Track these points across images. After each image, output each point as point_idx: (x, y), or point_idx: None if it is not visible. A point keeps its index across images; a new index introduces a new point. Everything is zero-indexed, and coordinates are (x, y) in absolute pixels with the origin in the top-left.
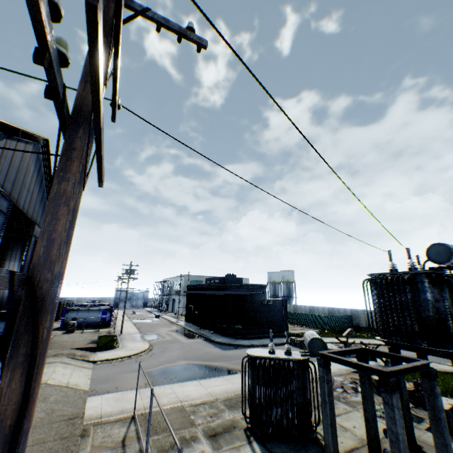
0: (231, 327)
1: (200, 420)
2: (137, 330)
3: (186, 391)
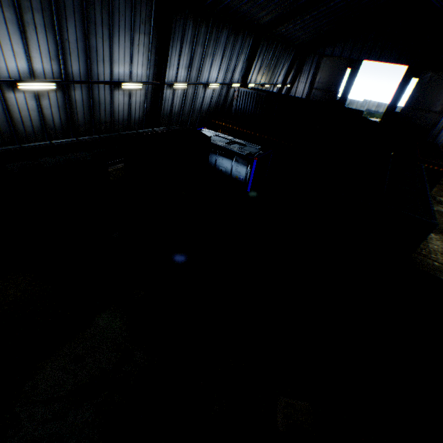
0: None
1: None
2: None
3: None
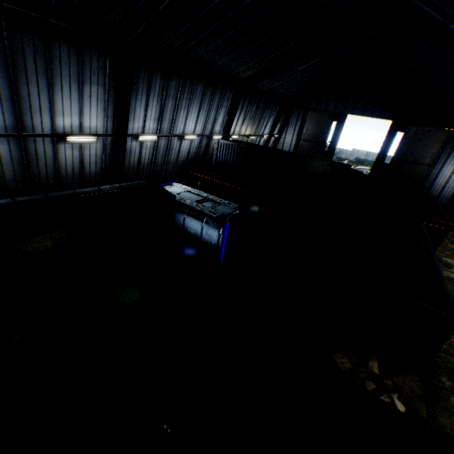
0: None
1: None
2: None
3: None
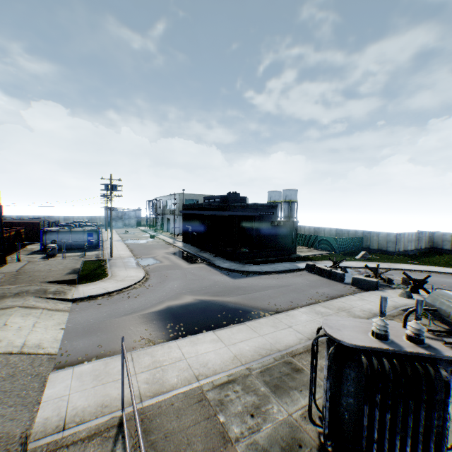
0: (237, 251)
1: (237, 429)
2: (130, 253)
3: (201, 354)
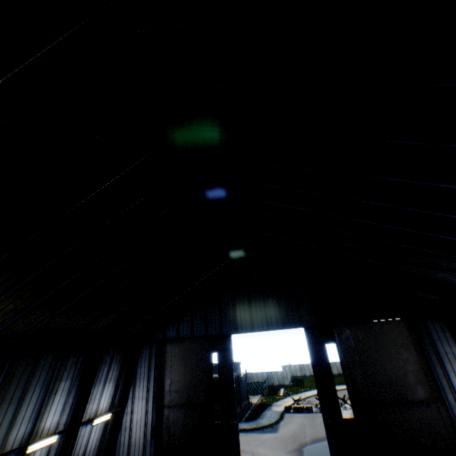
0: None
1: None
2: None
3: None
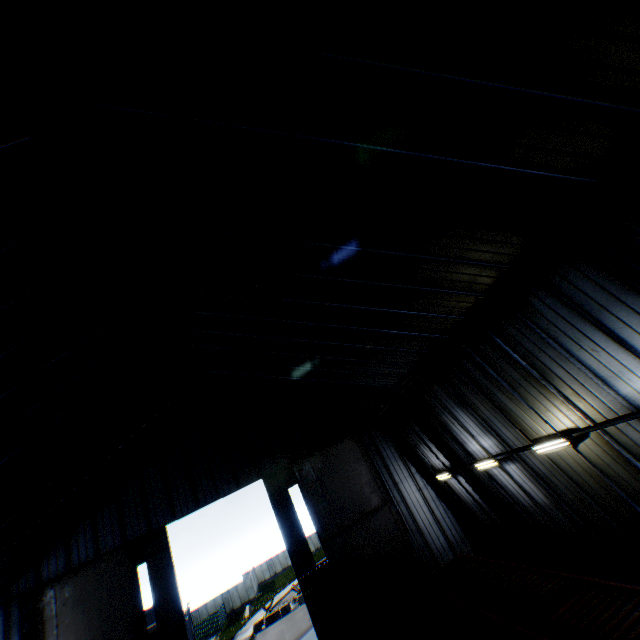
0: None
1: None
2: None
3: None
